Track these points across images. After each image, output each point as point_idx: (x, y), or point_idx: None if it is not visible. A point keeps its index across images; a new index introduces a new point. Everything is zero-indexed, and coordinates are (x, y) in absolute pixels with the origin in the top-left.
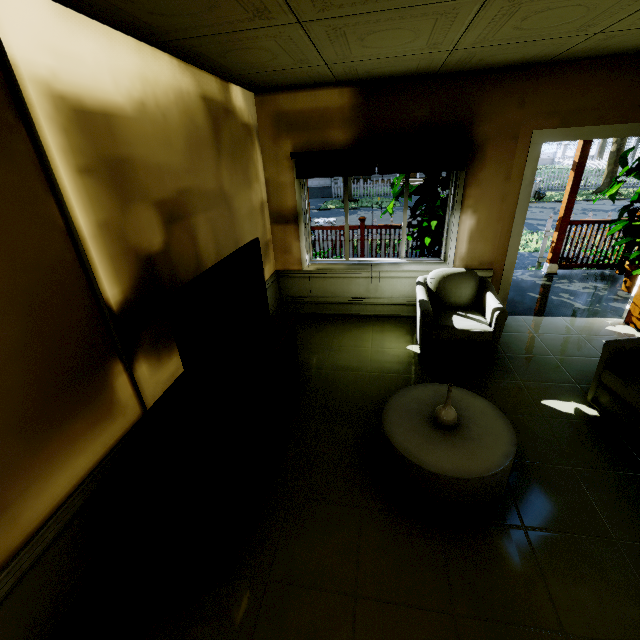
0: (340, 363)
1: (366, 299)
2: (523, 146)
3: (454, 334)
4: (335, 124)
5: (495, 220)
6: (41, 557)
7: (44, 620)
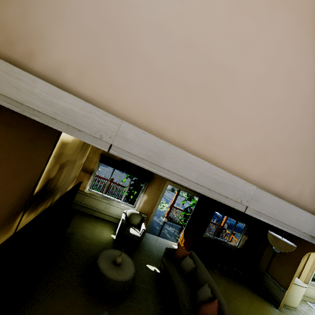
0: (84, 235)
1: (103, 211)
2: (164, 183)
3: (129, 234)
4: None
5: (152, 200)
6: None
7: None
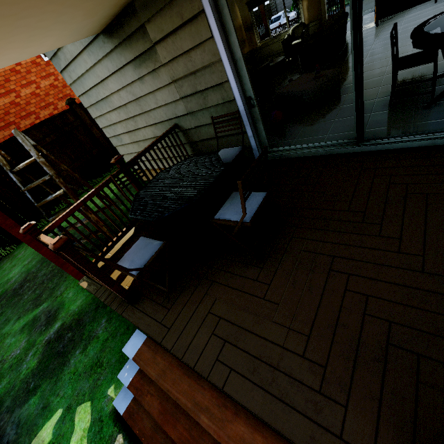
0: None
1: (279, 51)
2: None
3: (291, 47)
4: None
5: None
6: None
7: None
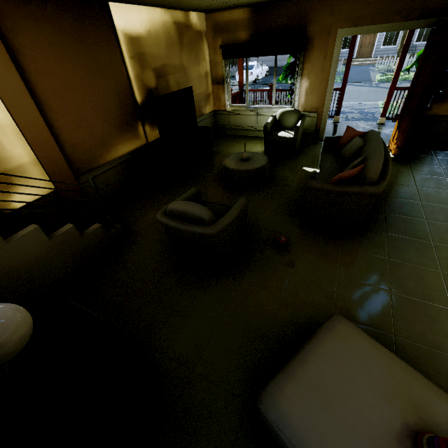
0: (230, 152)
1: (255, 127)
2: (333, 39)
3: (276, 138)
4: (241, 28)
5: (319, 83)
6: (121, 164)
7: (122, 180)
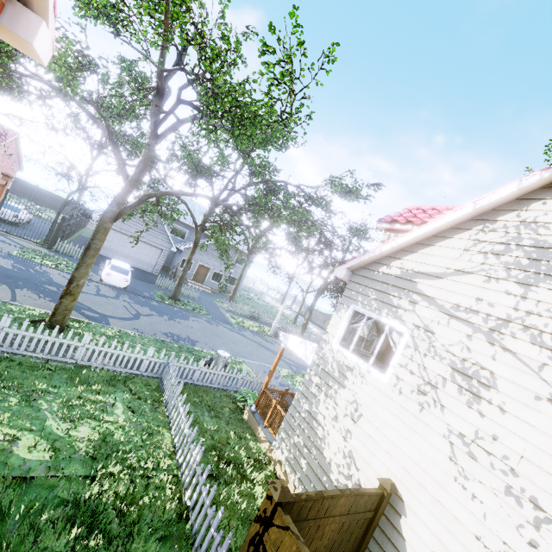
0: None
1: None
2: None
3: None
4: None
5: None
6: None
7: None
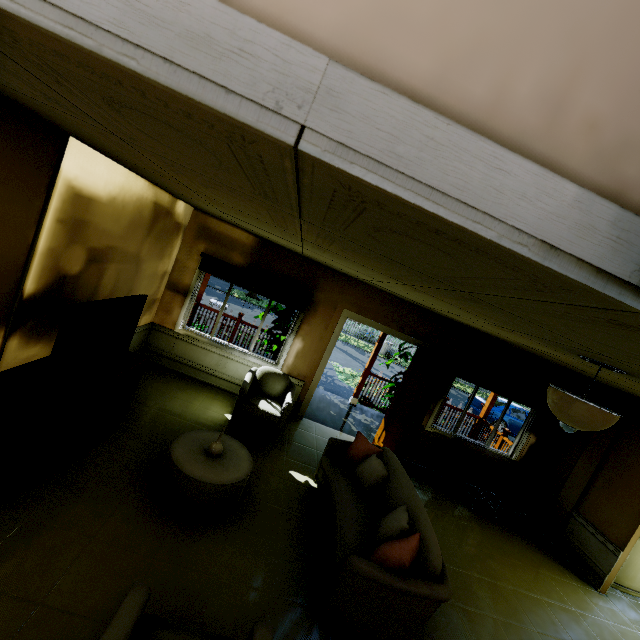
0: (167, 408)
1: (214, 371)
2: (338, 314)
3: (256, 411)
4: (238, 250)
5: (314, 350)
6: None
7: None
